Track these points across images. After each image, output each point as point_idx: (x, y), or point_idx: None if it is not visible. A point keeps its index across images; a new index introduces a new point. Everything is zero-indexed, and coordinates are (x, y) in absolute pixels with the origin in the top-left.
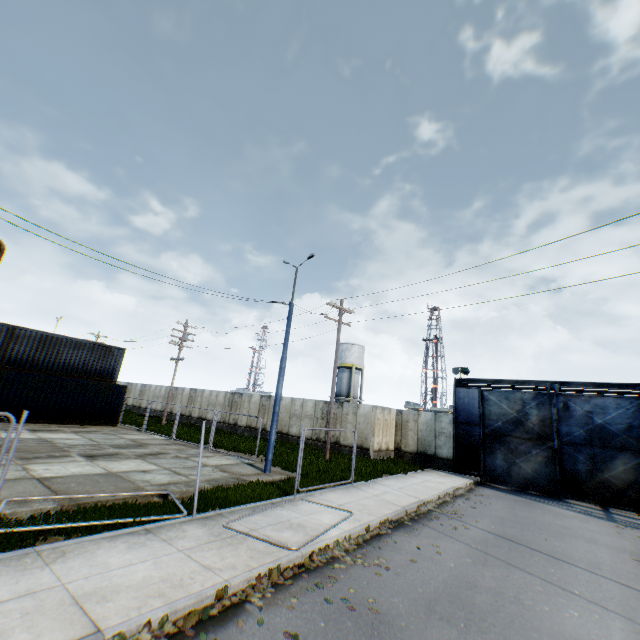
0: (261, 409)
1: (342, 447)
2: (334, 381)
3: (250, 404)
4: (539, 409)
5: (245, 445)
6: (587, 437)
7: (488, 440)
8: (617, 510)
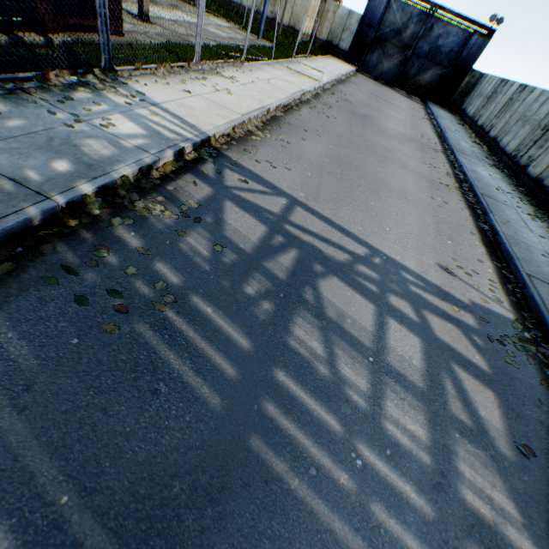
0: None
1: (278, 26)
2: None
3: None
4: (416, 26)
5: (212, 8)
6: (427, 54)
7: (375, 43)
8: (413, 97)
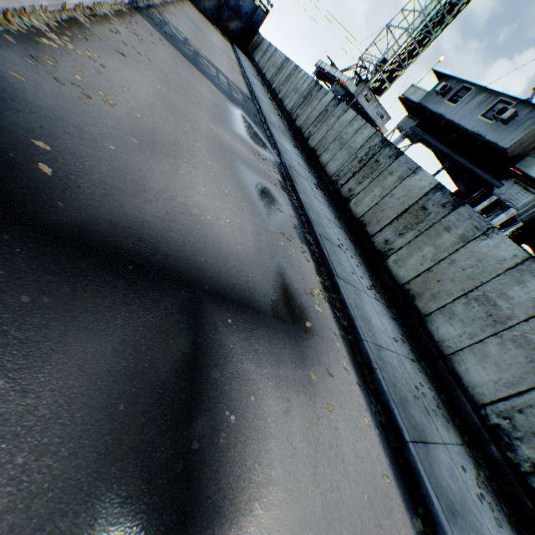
0: None
1: None
2: None
3: None
4: None
5: None
6: (234, 9)
7: None
8: (225, 38)
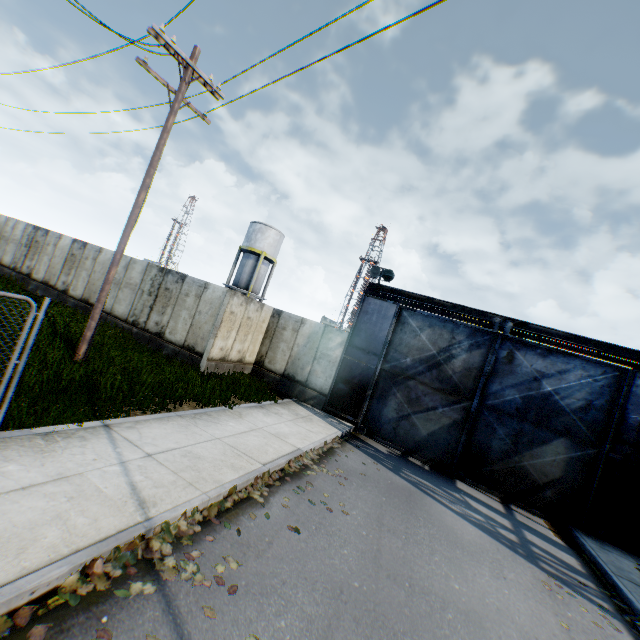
0: (69, 260)
1: (165, 343)
2: (133, 212)
3: (56, 249)
4: (472, 353)
5: None
6: (522, 406)
7: (385, 379)
8: (524, 514)
